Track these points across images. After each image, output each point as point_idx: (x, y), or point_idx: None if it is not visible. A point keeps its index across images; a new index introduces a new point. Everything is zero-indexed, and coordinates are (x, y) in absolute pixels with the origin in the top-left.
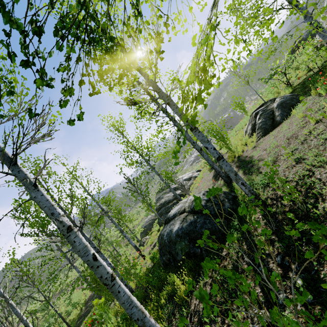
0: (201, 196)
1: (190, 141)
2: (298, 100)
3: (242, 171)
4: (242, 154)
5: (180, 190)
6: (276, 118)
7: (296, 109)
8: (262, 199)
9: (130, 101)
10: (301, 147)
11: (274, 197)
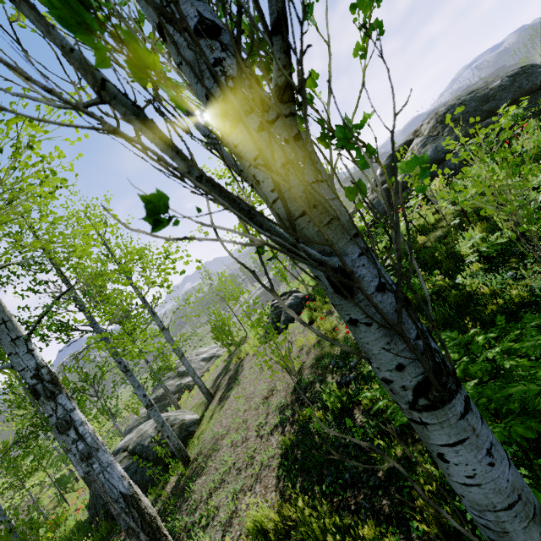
0: (152, 429)
1: (170, 343)
2: (302, 308)
3: (223, 391)
4: (245, 357)
5: (189, 378)
6: (280, 324)
7: (295, 321)
8: (186, 454)
9: (62, 327)
10: (252, 390)
11: (199, 452)
